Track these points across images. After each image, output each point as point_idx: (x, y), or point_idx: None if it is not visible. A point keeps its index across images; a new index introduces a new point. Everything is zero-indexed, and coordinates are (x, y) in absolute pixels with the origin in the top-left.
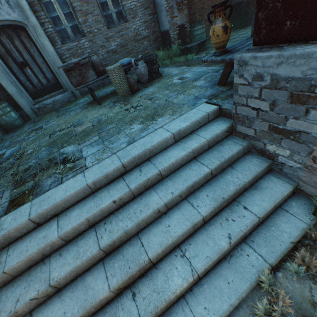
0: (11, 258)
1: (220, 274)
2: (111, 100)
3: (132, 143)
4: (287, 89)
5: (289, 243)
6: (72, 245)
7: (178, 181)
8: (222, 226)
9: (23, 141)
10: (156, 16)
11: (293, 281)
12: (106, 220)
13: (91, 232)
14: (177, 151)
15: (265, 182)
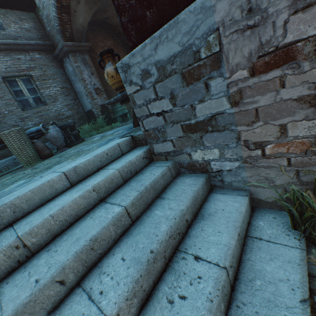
0: None
1: None
2: (12, 172)
3: None
4: (176, 71)
5: (301, 307)
6: None
7: (62, 247)
8: None
9: None
10: (78, 101)
11: None
12: None
13: None
14: (68, 196)
15: (212, 204)
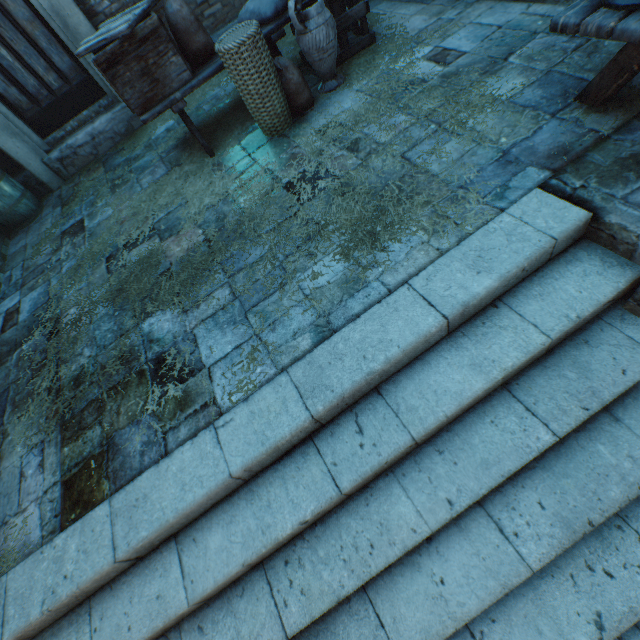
0: None
1: None
2: (238, 138)
3: (329, 340)
4: None
5: None
6: (222, 611)
7: (463, 462)
8: (578, 587)
9: (50, 271)
10: None
11: None
12: (287, 554)
13: (259, 581)
14: (457, 373)
15: None
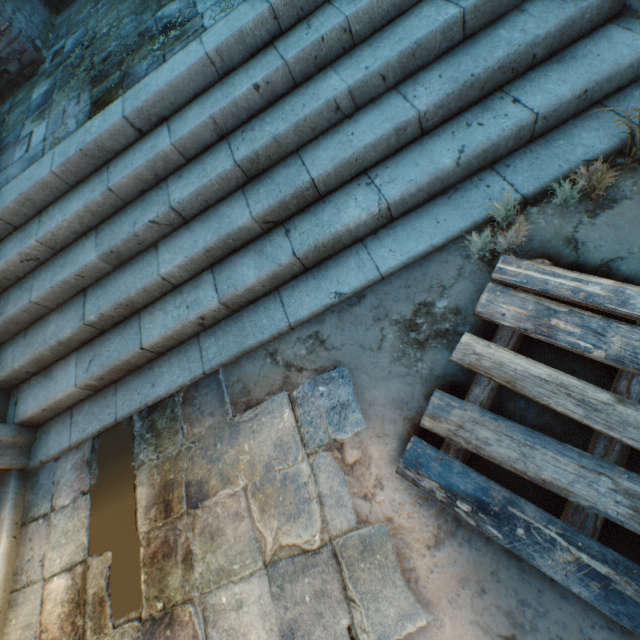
0: (114, 176)
1: (428, 213)
2: None
3: None
4: None
5: (578, 164)
6: (195, 165)
7: (385, 45)
8: (454, 137)
9: (89, 19)
10: None
11: (552, 217)
12: (245, 128)
13: (223, 146)
14: None
15: (590, 45)
